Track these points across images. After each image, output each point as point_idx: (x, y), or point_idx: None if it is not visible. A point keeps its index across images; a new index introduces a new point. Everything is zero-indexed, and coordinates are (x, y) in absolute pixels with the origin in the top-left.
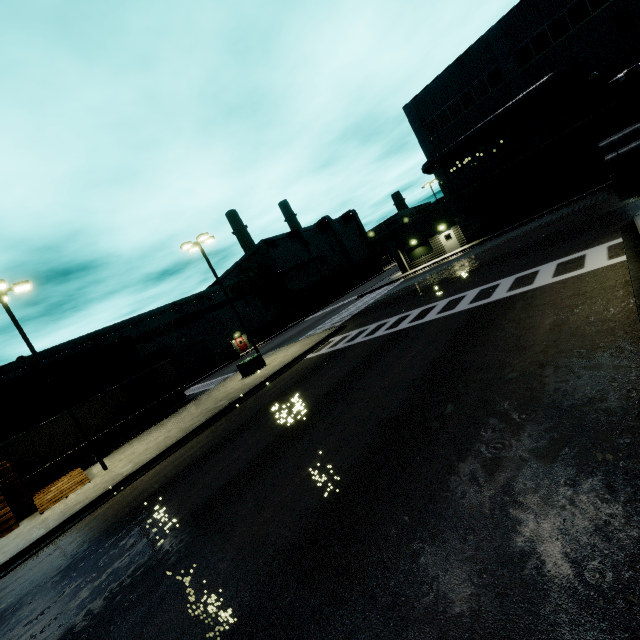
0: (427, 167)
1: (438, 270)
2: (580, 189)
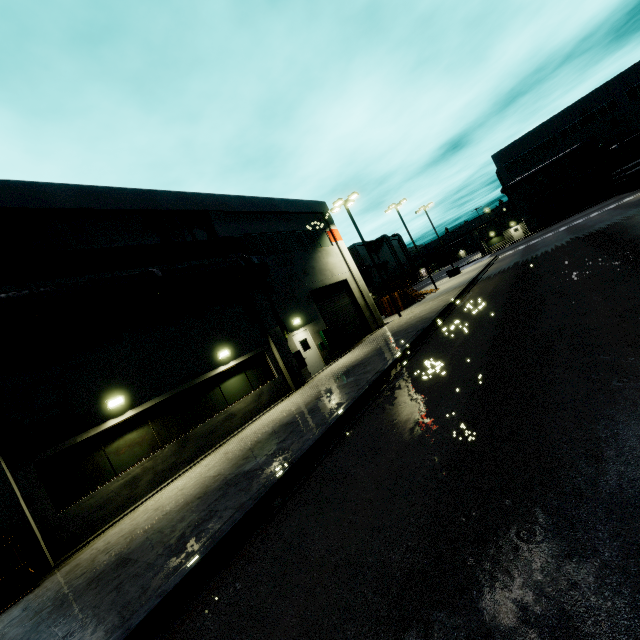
0: (507, 188)
1: (528, 238)
2: (596, 200)
